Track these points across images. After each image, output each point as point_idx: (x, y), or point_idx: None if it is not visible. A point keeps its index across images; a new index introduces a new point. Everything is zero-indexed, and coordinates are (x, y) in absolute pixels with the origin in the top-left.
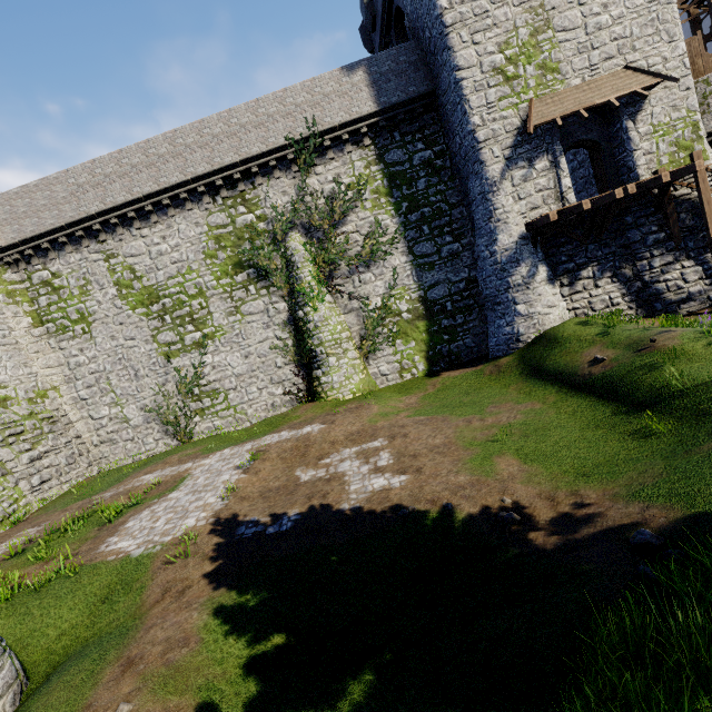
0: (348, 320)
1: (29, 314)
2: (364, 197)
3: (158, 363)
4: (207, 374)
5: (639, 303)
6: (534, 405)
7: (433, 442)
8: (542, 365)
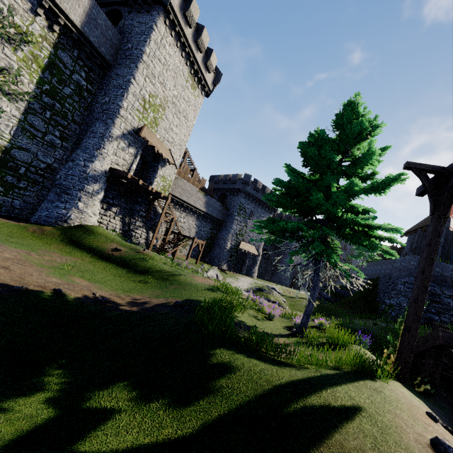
0: None
1: None
2: (22, 46)
3: None
4: None
5: (123, 236)
6: (77, 259)
7: (4, 255)
8: (80, 241)
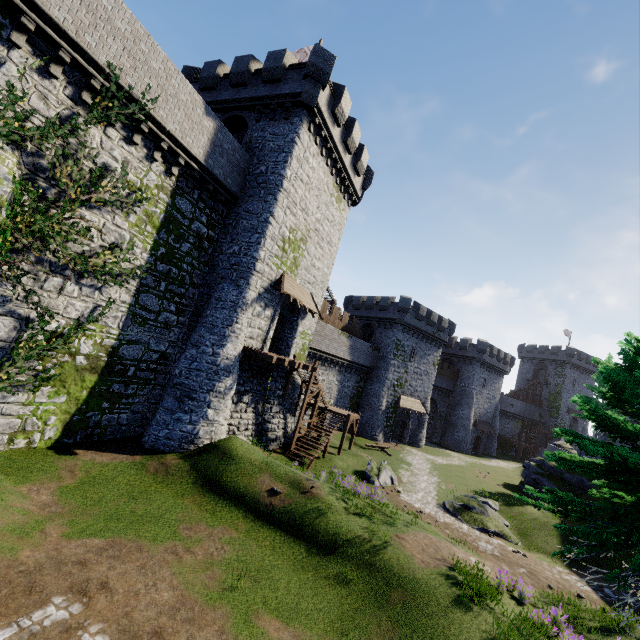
0: None
1: None
2: (135, 208)
3: None
4: None
5: (256, 432)
6: (230, 531)
7: (163, 598)
8: (220, 479)
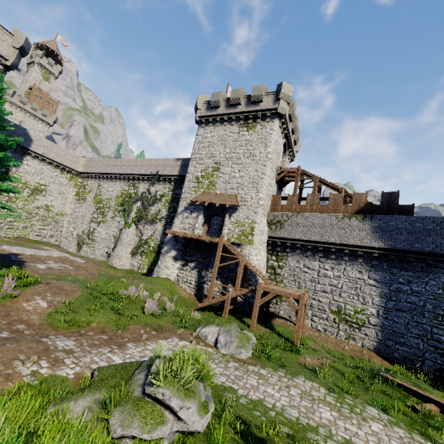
0: (136, 239)
1: (76, 192)
2: (163, 200)
3: (89, 222)
4: (96, 233)
5: (198, 288)
6: None
7: (71, 272)
8: None
